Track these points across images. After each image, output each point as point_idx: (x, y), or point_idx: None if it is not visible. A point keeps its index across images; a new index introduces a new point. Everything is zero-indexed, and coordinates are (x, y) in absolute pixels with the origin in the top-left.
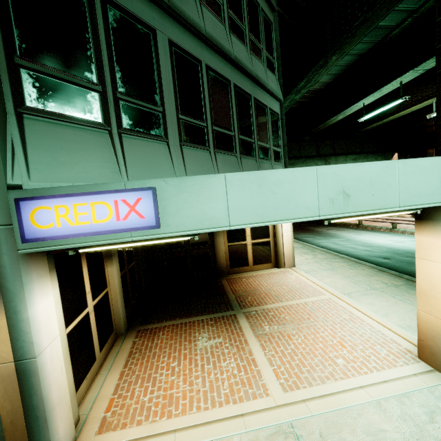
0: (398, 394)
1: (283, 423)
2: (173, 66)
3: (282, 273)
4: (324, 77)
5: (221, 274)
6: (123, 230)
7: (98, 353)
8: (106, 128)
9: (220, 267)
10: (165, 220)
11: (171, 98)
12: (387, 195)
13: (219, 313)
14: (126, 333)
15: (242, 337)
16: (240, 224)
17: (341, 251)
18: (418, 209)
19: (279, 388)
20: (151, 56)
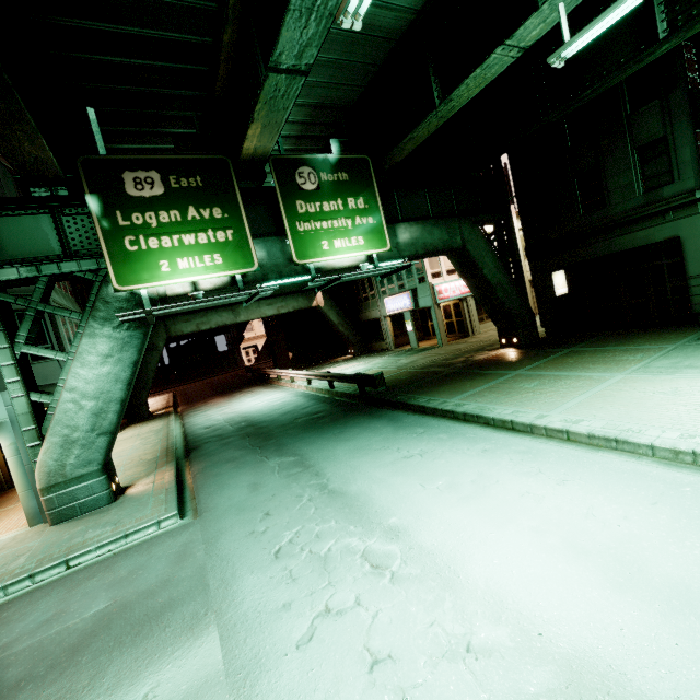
0: None
1: None
2: None
3: None
4: None
5: None
6: None
7: None
8: None
9: None
10: None
11: None
12: None
13: None
14: None
15: None
16: None
17: (189, 427)
18: None
19: None
20: None
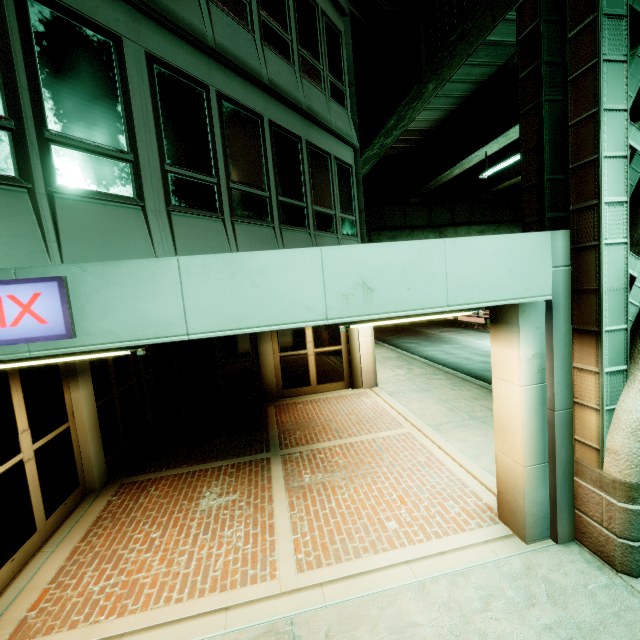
0: (454, 571)
1: (281, 618)
2: (156, 93)
3: (356, 397)
4: (432, 113)
5: (269, 398)
6: (13, 341)
7: (41, 520)
8: (23, 185)
9: (267, 387)
10: (83, 325)
11: (150, 140)
12: (430, 289)
13: (247, 457)
14: (102, 488)
15: (267, 492)
16: (204, 331)
17: (449, 364)
18: (480, 308)
19: (293, 566)
20: (113, 76)
